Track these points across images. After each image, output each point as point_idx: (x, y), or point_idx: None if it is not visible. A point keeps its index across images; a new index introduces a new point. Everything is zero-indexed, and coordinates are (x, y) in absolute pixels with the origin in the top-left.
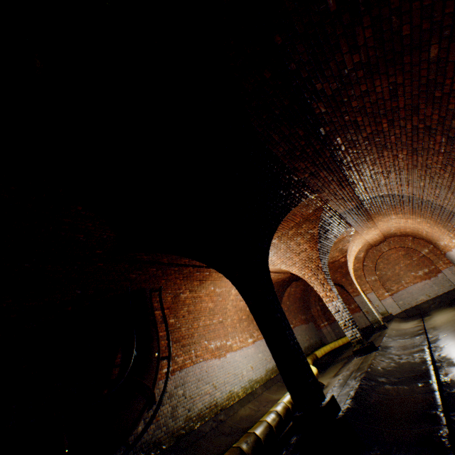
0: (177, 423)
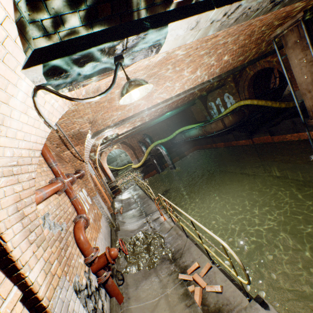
0: (289, 91)
